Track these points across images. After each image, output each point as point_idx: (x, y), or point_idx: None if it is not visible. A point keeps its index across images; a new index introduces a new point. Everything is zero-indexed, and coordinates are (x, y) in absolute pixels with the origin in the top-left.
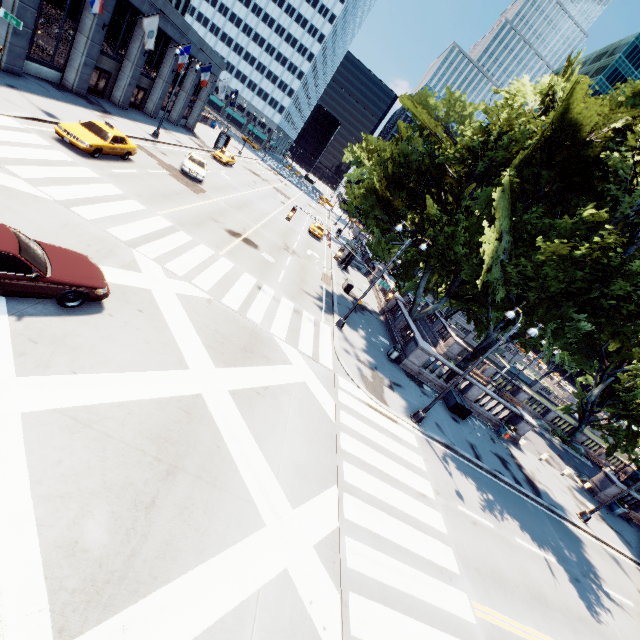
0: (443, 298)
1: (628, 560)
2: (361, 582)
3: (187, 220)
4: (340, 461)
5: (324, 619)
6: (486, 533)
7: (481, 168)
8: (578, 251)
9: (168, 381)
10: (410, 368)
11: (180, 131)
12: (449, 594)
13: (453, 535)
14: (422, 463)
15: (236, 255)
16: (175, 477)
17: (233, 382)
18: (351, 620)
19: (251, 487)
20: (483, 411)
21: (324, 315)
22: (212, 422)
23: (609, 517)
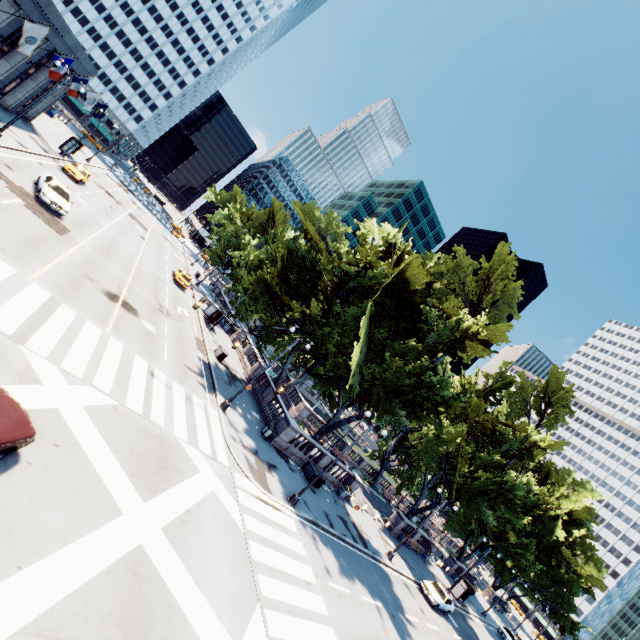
0: (305, 374)
1: (412, 582)
2: None
3: (64, 283)
4: (255, 574)
5: None
6: (347, 601)
7: (349, 286)
8: (408, 370)
9: (110, 539)
10: (280, 444)
11: (17, 123)
12: None
13: (331, 614)
14: (303, 548)
15: (122, 330)
16: None
17: (162, 515)
18: None
19: None
20: (329, 475)
21: (209, 396)
22: (158, 576)
23: (400, 548)
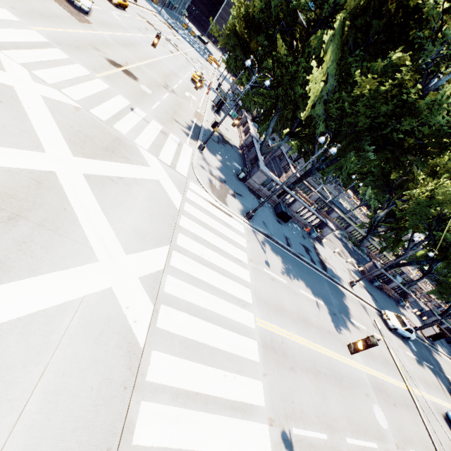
0: (286, 137)
1: (372, 308)
2: (173, 301)
3: (65, 41)
4: (176, 233)
5: (136, 317)
6: (280, 285)
7: (325, 14)
8: (381, 89)
9: (21, 157)
10: (253, 186)
11: None
12: (240, 313)
13: (255, 284)
14: (244, 243)
15: (113, 80)
16: (17, 222)
17: (89, 169)
18: (159, 319)
19: (91, 237)
20: (301, 219)
21: (189, 140)
22: (62, 192)
23: (369, 287)
